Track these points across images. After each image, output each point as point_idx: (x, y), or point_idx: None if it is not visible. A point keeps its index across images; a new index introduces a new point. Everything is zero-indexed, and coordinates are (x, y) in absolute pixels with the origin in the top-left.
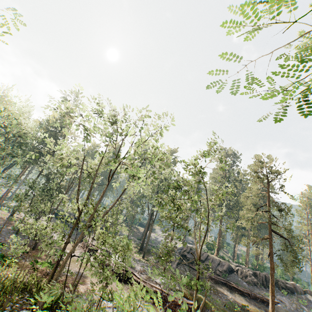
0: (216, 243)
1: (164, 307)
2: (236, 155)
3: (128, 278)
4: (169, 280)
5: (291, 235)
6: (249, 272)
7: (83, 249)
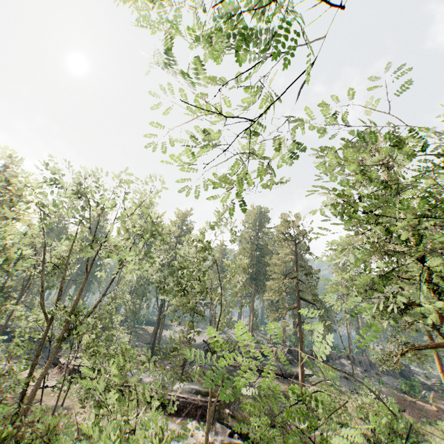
0: (248, 325)
1: (182, 415)
2: (263, 213)
3: None
4: (189, 383)
5: (314, 299)
6: (284, 350)
7: (60, 376)
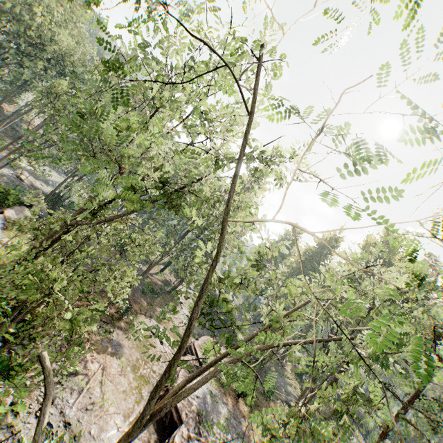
0: None
1: None
2: None
3: (172, 429)
4: None
5: None
6: None
7: None
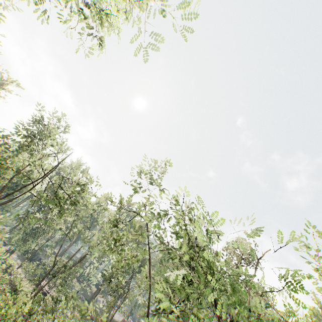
0: None
1: None
2: (196, 243)
3: None
4: None
5: None
6: None
7: None
